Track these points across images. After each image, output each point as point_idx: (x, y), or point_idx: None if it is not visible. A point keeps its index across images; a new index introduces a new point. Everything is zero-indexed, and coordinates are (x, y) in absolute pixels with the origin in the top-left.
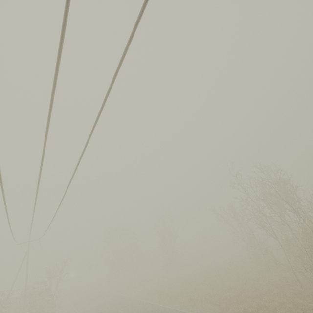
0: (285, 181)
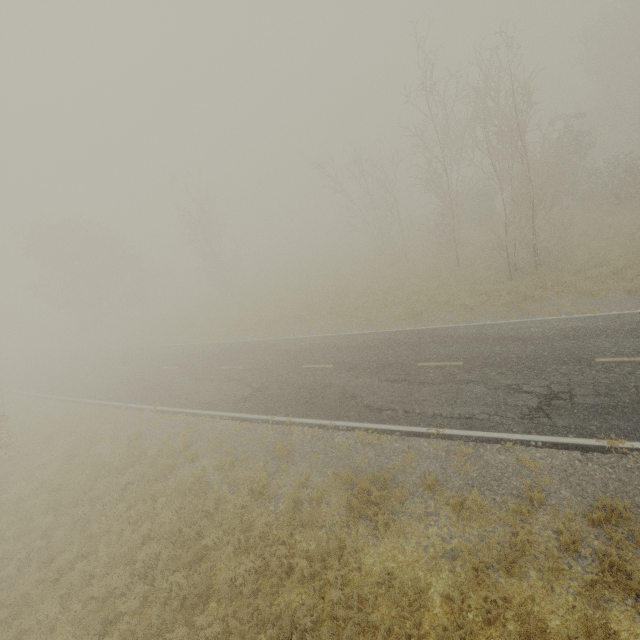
0: (516, 88)
